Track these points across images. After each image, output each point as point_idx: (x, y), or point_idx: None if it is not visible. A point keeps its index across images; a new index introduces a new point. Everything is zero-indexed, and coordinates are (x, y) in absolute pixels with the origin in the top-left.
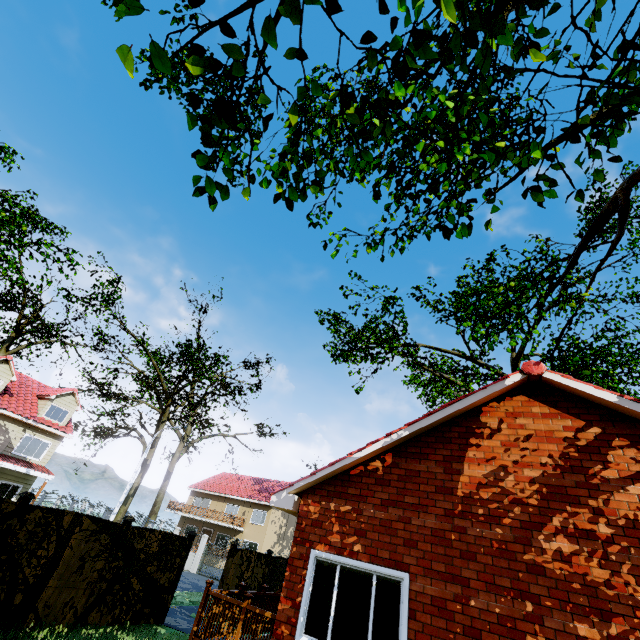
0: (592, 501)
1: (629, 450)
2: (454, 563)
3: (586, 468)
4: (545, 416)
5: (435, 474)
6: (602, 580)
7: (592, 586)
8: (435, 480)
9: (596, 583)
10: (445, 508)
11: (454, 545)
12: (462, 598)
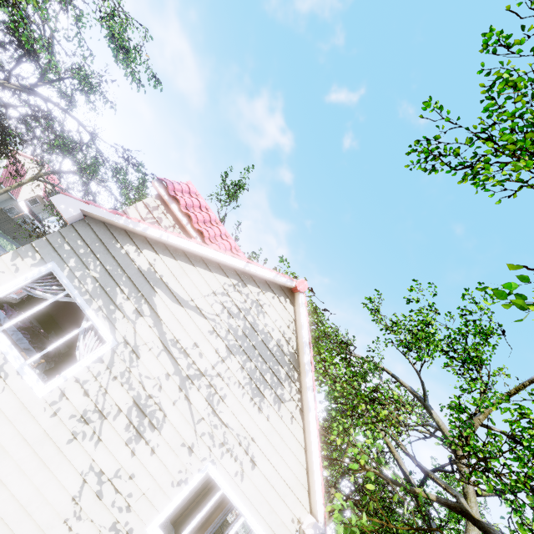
0: None
1: None
2: None
3: None
4: None
5: None
6: None
7: None
8: None
9: None
10: None
11: None
12: None
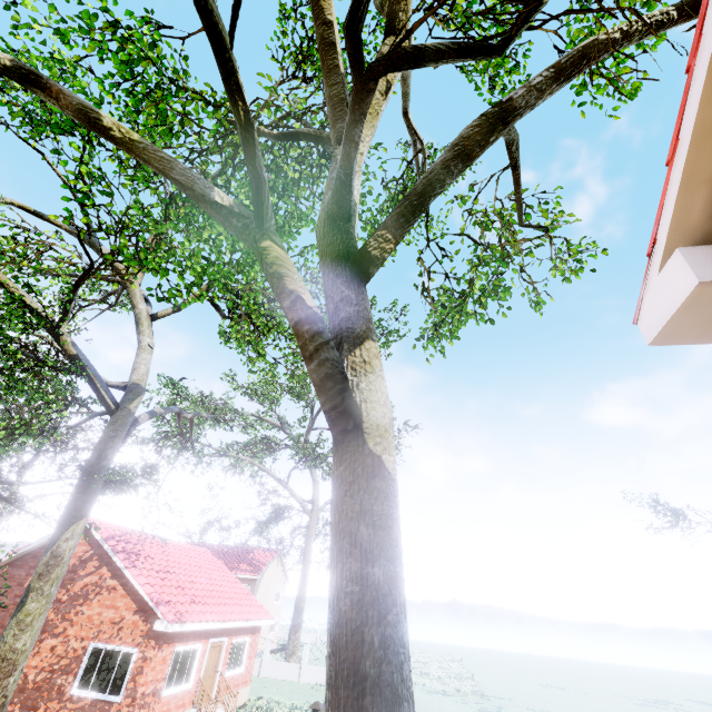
0: (70, 586)
1: (96, 561)
2: (5, 619)
3: (77, 570)
4: (80, 544)
5: (22, 576)
6: (52, 619)
7: (47, 621)
8: (20, 579)
9: (49, 620)
10: (16, 593)
11: (10, 611)
12: (0, 634)
